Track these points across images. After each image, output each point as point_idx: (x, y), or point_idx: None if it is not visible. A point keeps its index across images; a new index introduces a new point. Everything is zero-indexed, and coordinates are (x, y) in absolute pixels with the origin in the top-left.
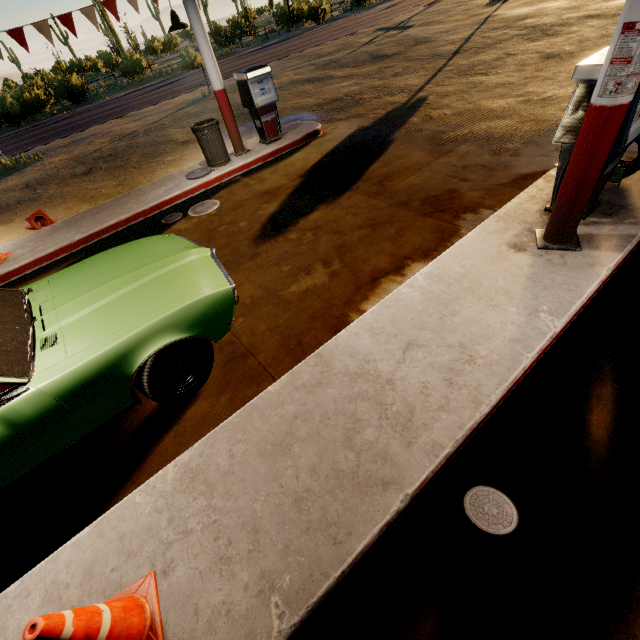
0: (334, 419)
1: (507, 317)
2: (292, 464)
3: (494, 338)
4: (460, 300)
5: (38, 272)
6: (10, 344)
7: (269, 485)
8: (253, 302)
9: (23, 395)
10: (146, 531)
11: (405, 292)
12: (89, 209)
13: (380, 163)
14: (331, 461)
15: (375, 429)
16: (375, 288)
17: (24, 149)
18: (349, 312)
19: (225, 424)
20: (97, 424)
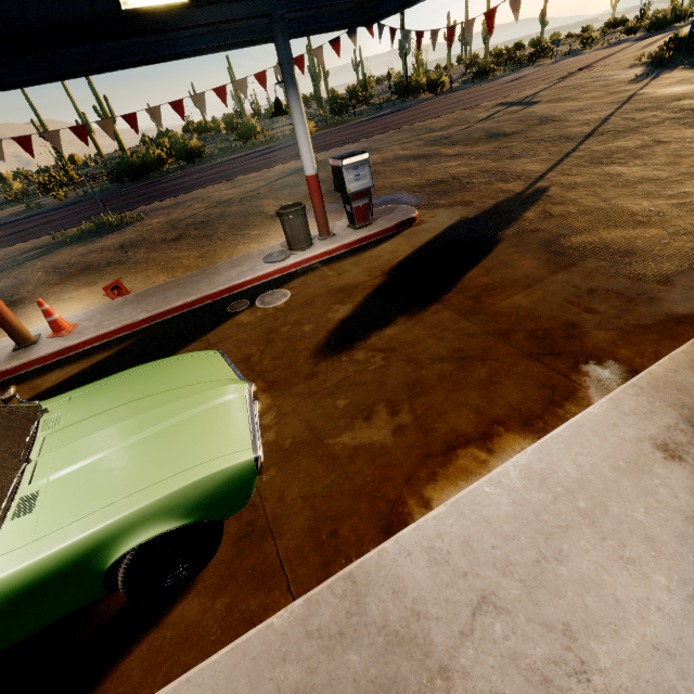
0: None
1: (649, 592)
2: None
3: (625, 633)
4: (571, 532)
5: (96, 350)
6: None
7: None
8: (293, 447)
9: None
10: None
11: (488, 493)
12: (163, 283)
13: (480, 269)
14: None
15: None
16: (449, 463)
17: (132, 207)
18: (408, 497)
19: (203, 669)
20: (58, 618)
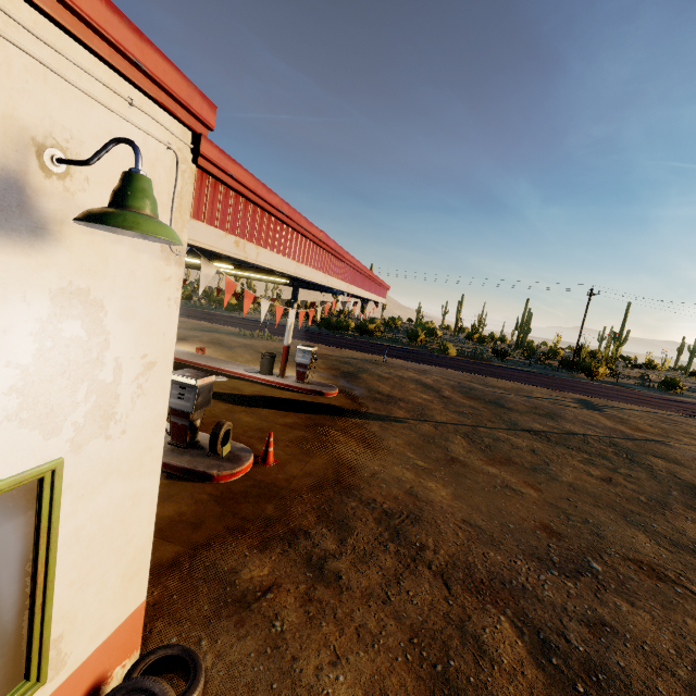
0: None
1: None
2: None
3: None
4: None
5: None
6: None
7: None
8: None
9: None
10: None
11: None
12: (213, 357)
13: (275, 411)
14: None
15: None
16: None
17: None
18: None
19: None
20: None
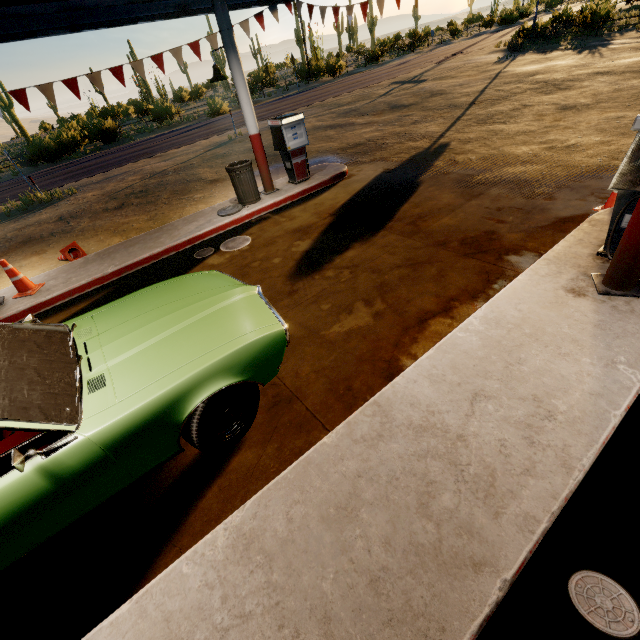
0: (403, 480)
1: (581, 368)
2: (361, 534)
3: (571, 391)
4: (524, 347)
5: (69, 303)
6: (57, 386)
7: (337, 559)
8: (294, 341)
9: (70, 444)
10: (196, 612)
11: (461, 336)
12: (122, 242)
13: (411, 204)
14: (407, 532)
15: (453, 494)
16: (424, 330)
17: (59, 184)
18: (399, 355)
19: (279, 480)
20: (138, 475)
